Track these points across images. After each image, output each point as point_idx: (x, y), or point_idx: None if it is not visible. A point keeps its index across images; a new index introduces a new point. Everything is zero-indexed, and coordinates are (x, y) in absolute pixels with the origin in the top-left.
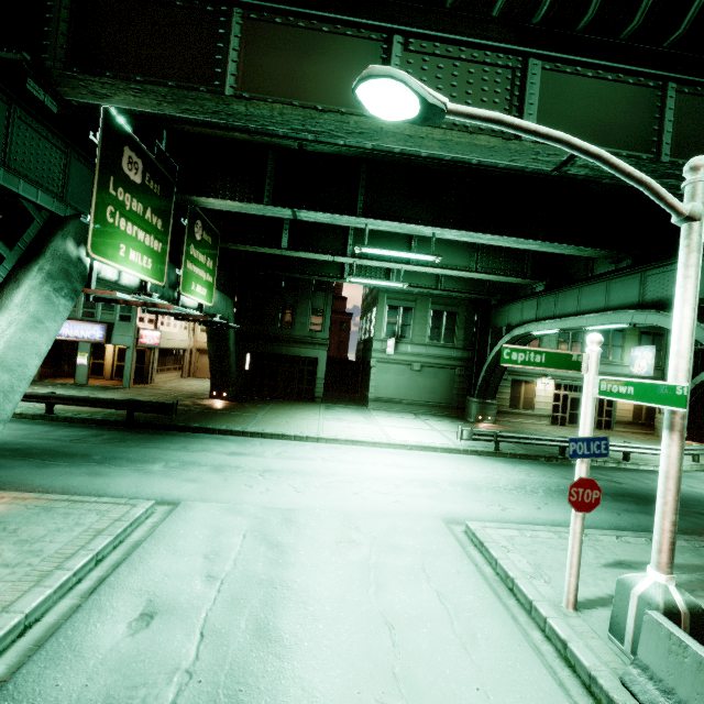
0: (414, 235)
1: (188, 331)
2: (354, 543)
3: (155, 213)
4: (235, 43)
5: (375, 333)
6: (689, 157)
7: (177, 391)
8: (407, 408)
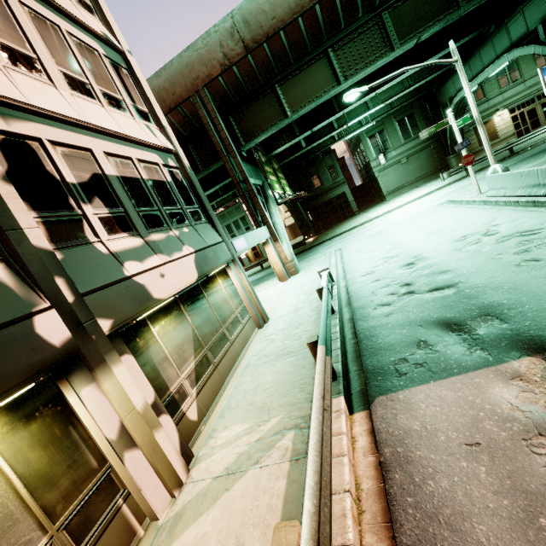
0: None
1: None
2: (404, 224)
3: (270, 168)
4: (282, 96)
5: (369, 158)
6: None
7: None
8: (410, 187)
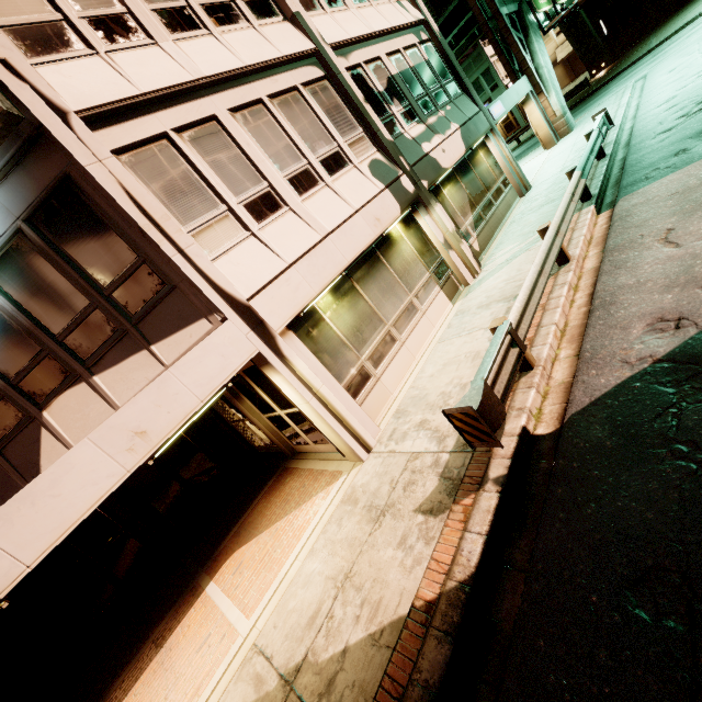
0: None
1: None
2: None
3: None
4: None
5: None
6: None
7: None
8: None
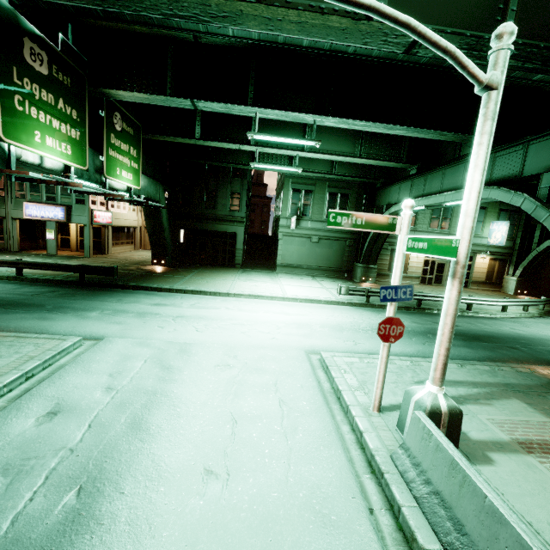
0: (307, 125)
1: (136, 213)
2: (229, 367)
3: (68, 104)
4: None
5: (282, 212)
6: (529, 37)
7: (127, 259)
8: (307, 272)
